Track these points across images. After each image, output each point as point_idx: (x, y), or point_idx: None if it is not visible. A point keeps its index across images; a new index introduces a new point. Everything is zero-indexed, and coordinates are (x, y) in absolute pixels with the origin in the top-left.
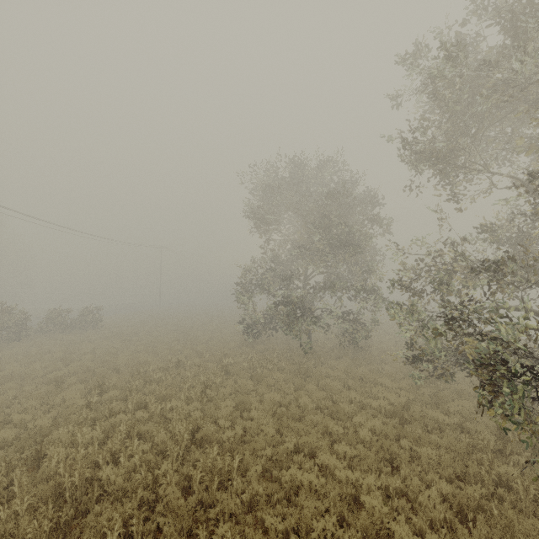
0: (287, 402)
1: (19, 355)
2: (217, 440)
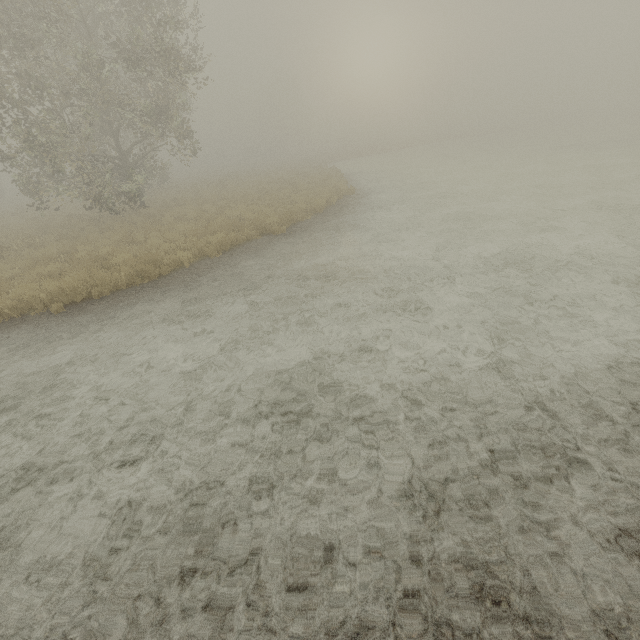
0: None
1: None
2: None
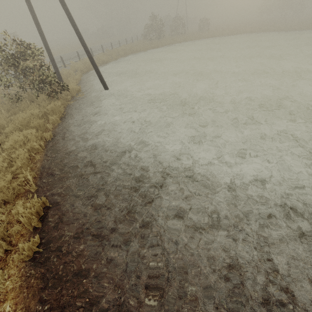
0: None
1: None
2: None
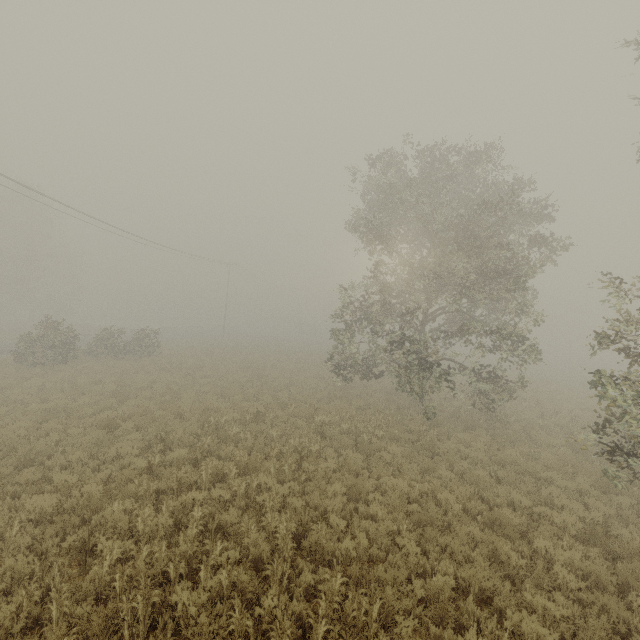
0: (417, 495)
1: (66, 382)
2: (332, 551)
